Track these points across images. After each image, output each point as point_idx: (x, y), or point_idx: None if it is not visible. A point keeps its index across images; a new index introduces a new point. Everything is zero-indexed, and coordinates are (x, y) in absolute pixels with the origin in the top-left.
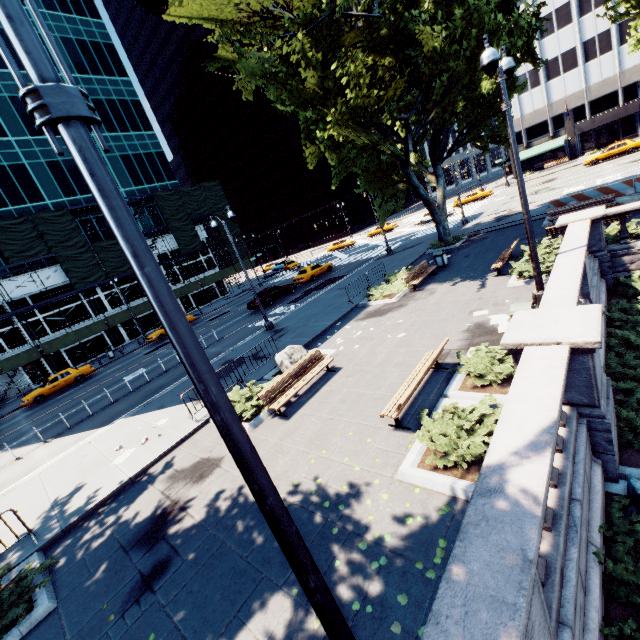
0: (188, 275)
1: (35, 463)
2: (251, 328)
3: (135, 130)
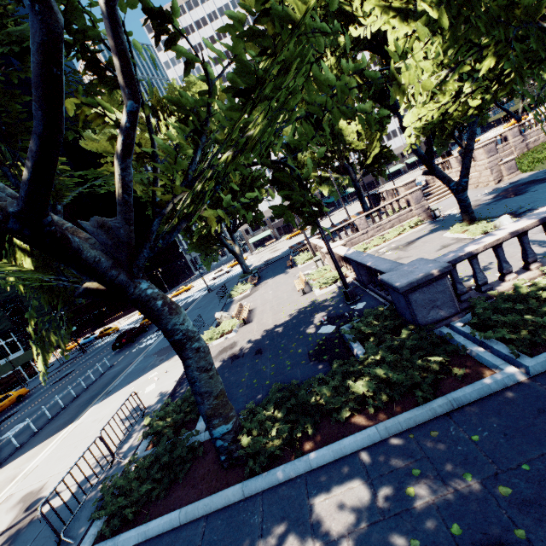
0: None
1: (5, 478)
2: (139, 349)
3: None
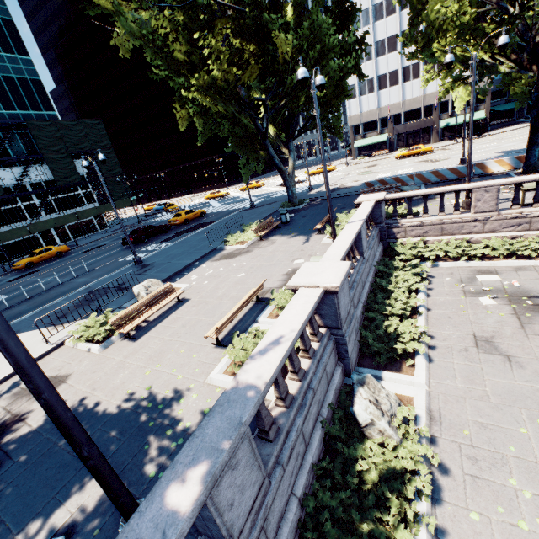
0: (65, 207)
1: None
2: (122, 262)
3: (7, 51)
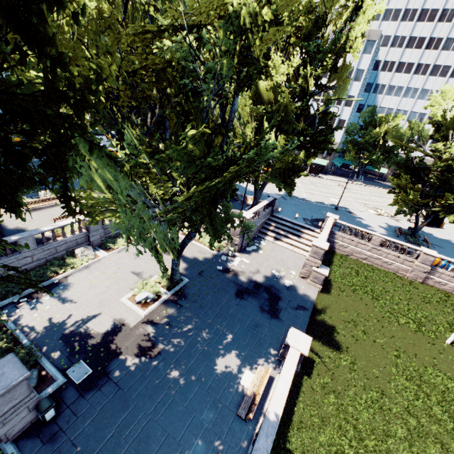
0: None
1: None
2: None
3: None
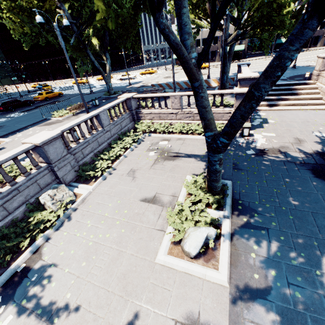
0: None
1: None
2: None
3: None
